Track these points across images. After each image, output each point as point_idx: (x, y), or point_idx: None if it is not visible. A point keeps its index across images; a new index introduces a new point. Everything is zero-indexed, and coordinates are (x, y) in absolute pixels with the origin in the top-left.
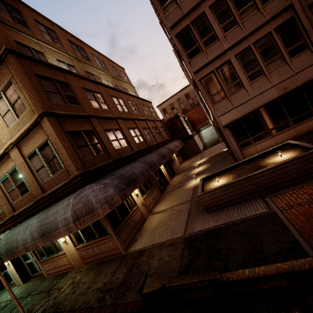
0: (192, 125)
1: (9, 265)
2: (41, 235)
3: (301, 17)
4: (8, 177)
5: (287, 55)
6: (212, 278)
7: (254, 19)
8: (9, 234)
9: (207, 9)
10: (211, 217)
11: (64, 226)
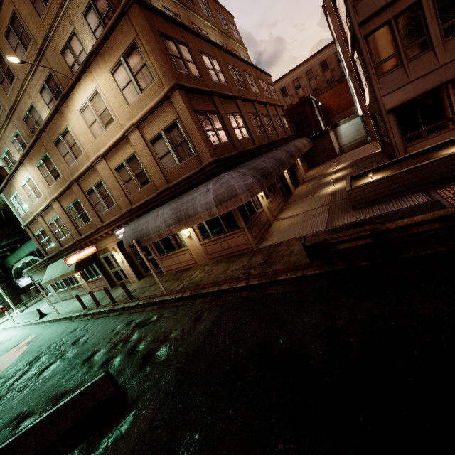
0: (325, 117)
1: (123, 262)
2: (178, 221)
3: None
4: (124, 166)
5: None
6: (372, 227)
7: None
8: (133, 225)
9: None
10: (359, 213)
11: (205, 210)
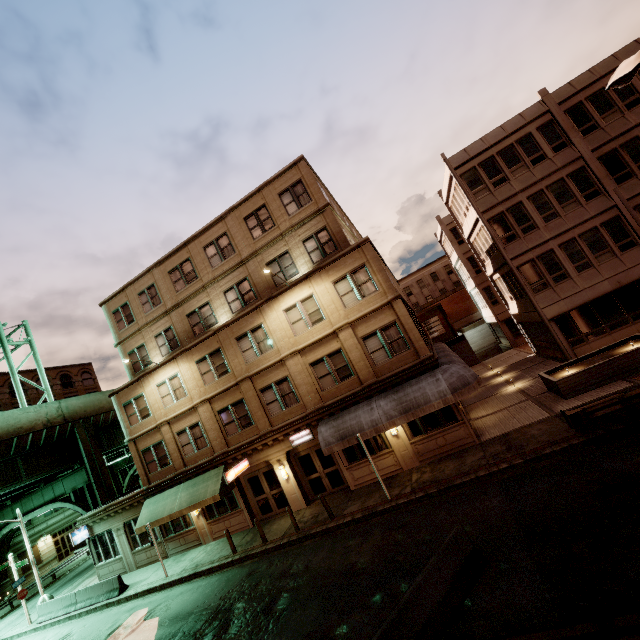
0: None
1: (287, 480)
2: (404, 412)
3: (627, 217)
4: (323, 361)
5: (616, 250)
6: (619, 395)
7: (577, 213)
8: (333, 422)
9: (525, 199)
10: (574, 400)
11: (438, 398)
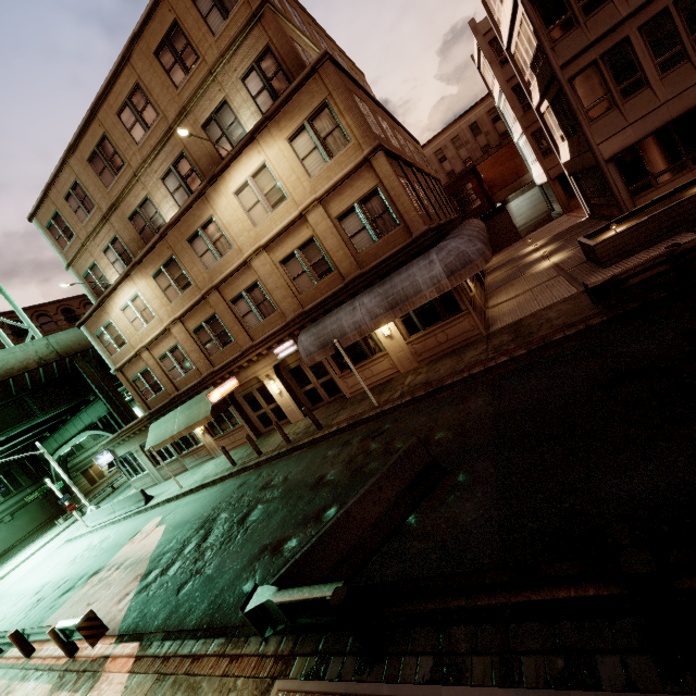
0: None
1: (280, 395)
2: (390, 308)
3: None
4: (295, 256)
5: None
6: (668, 251)
7: None
8: (313, 329)
9: None
10: (614, 268)
11: (431, 286)
